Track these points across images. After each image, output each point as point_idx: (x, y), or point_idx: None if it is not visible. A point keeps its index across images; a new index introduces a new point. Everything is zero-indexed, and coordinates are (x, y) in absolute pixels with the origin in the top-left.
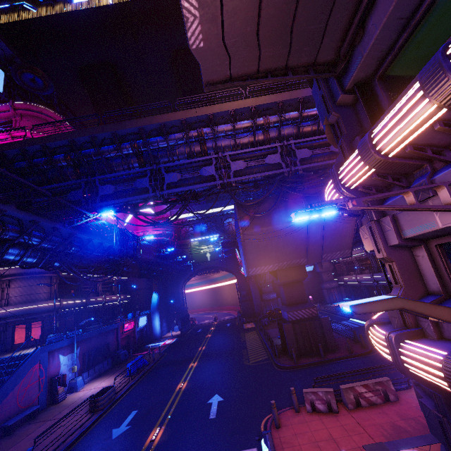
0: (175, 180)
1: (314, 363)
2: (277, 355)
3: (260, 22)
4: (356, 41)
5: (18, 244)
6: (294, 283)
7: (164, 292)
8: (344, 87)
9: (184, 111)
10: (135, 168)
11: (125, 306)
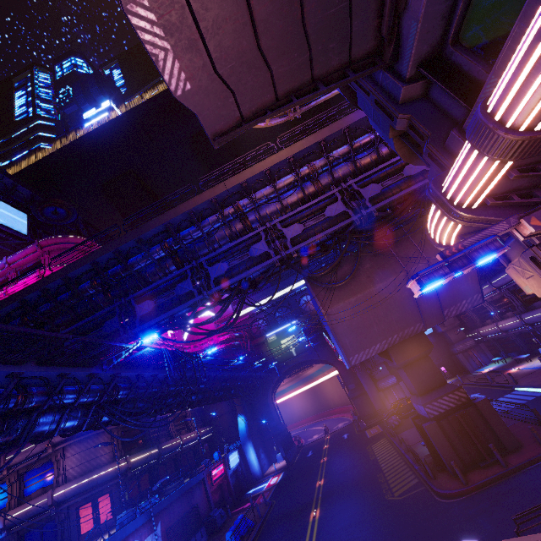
0: (223, 272)
1: (494, 478)
2: (431, 475)
3: (257, 29)
4: (400, 7)
5: (51, 409)
6: (417, 361)
7: (251, 412)
8: (404, 75)
9: (212, 189)
10: (173, 271)
11: (208, 443)
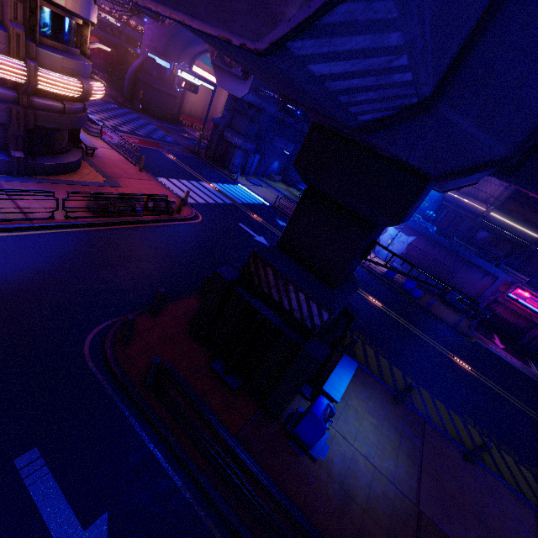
0: None
1: None
2: None
3: None
4: None
5: None
6: None
7: None
8: None
9: None
10: None
11: None
